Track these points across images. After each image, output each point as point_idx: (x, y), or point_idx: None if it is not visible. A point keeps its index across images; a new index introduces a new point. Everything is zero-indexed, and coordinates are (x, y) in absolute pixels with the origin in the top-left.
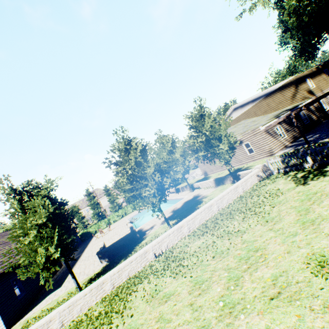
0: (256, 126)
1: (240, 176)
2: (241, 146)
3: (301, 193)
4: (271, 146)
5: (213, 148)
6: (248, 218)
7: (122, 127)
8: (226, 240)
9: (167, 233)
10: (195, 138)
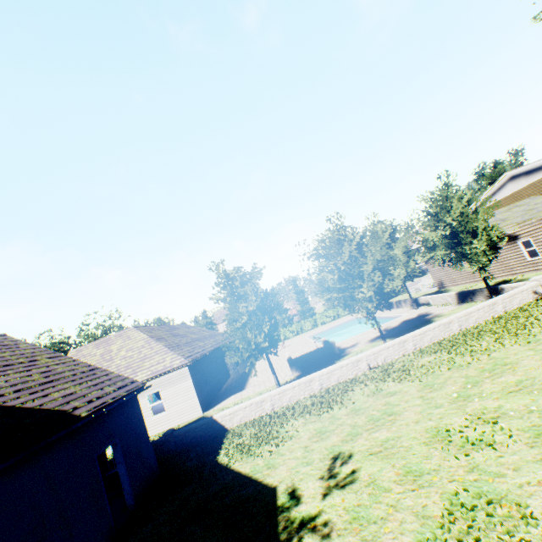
0: None
1: (504, 290)
2: (514, 244)
3: None
4: None
5: (461, 245)
6: (503, 339)
7: (337, 213)
8: (467, 357)
9: (385, 345)
10: (433, 229)
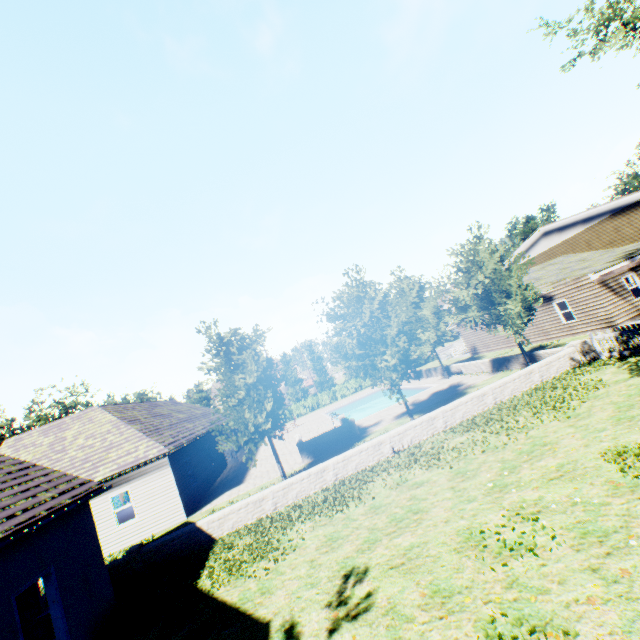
0: (584, 271)
1: (541, 357)
2: (549, 305)
3: (633, 387)
4: (609, 311)
5: (495, 306)
6: (541, 414)
7: (356, 266)
8: (503, 436)
9: (412, 423)
10: (464, 287)
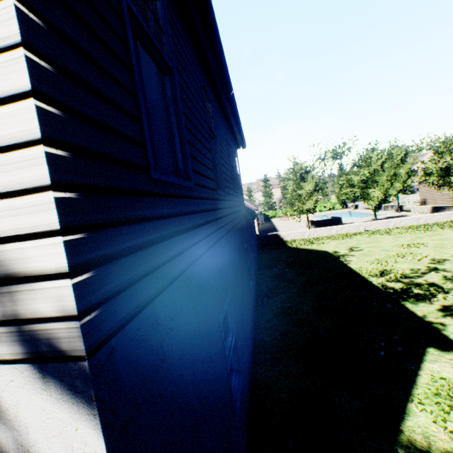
0: None
1: None
2: None
3: None
4: None
5: (448, 177)
6: (444, 228)
7: (376, 140)
8: (421, 232)
9: (377, 221)
10: (435, 162)
